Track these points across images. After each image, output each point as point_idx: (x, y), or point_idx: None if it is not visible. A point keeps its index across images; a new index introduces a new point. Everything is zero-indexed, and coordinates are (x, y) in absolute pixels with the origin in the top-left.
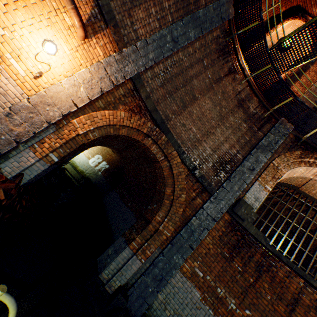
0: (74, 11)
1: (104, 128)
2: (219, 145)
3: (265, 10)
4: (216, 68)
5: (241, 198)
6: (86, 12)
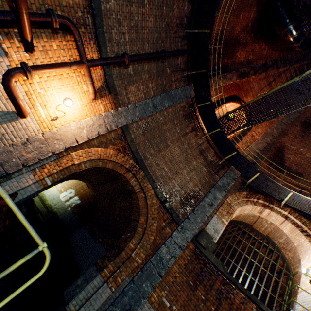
0: (92, 85)
1: (95, 161)
2: (185, 183)
3: (215, 94)
4: (183, 126)
5: (203, 229)
6: (98, 85)
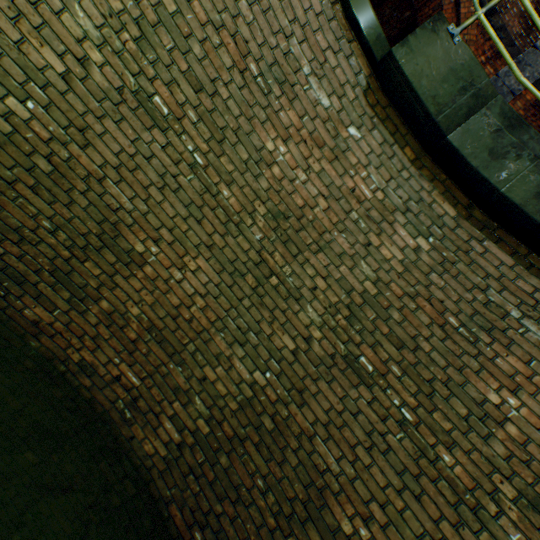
0: None
1: None
2: None
3: None
4: None
5: None
6: None
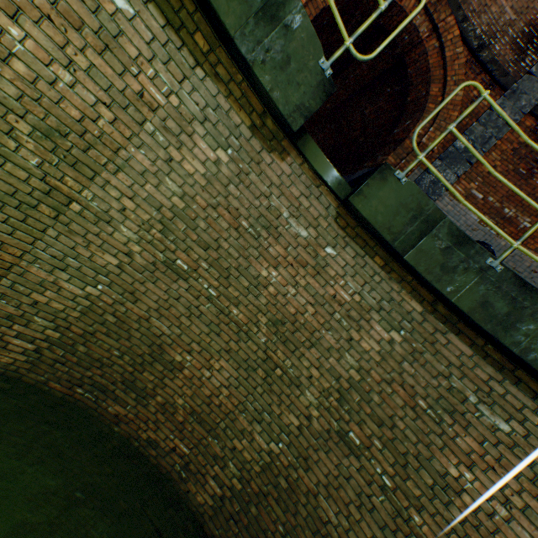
0: None
1: None
2: (530, 1)
3: None
4: None
5: None
6: None
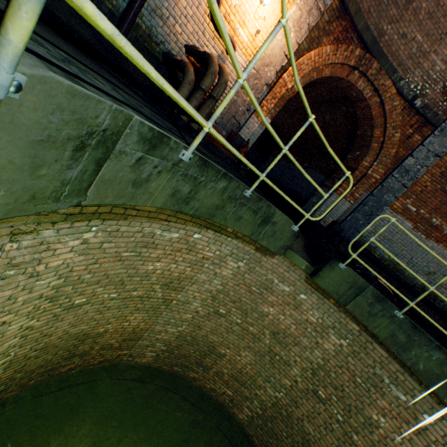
0: None
1: (307, 74)
2: None
3: None
4: None
5: None
6: None
